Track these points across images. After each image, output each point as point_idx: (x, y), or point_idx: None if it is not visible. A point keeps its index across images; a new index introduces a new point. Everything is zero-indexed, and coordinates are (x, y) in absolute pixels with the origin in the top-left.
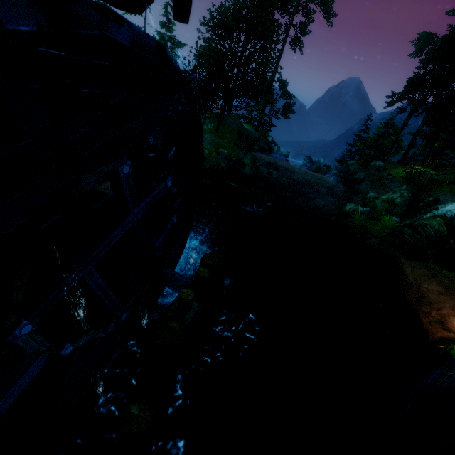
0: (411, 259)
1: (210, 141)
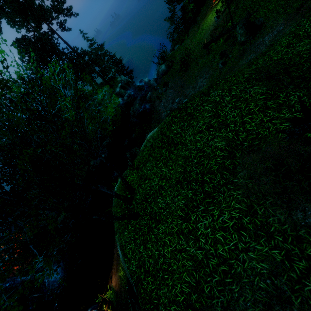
0: None
1: None
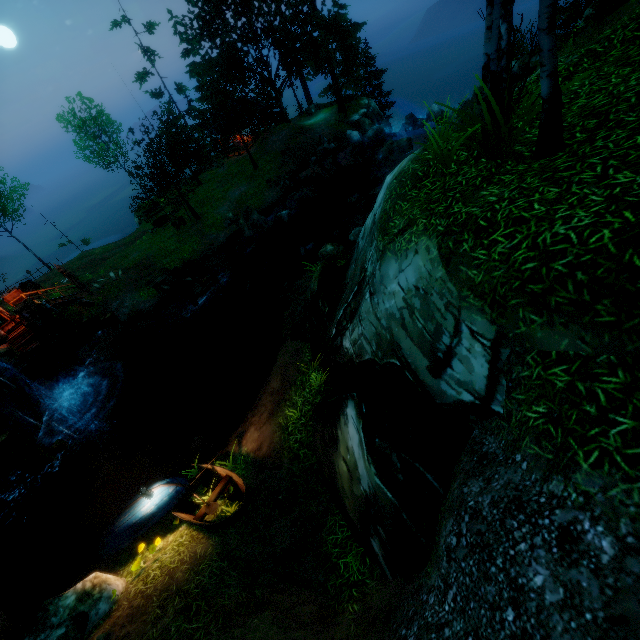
0: (293, 339)
1: (234, 199)
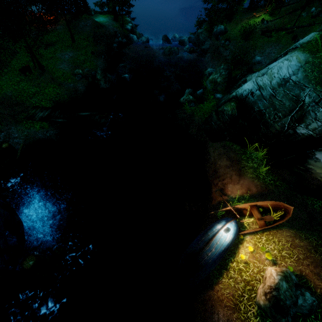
0: (215, 141)
1: (68, 60)
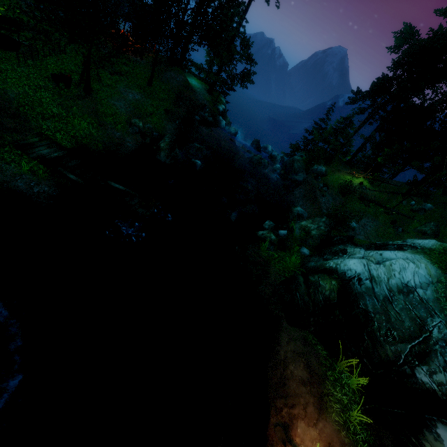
0: (293, 324)
1: (130, 101)
